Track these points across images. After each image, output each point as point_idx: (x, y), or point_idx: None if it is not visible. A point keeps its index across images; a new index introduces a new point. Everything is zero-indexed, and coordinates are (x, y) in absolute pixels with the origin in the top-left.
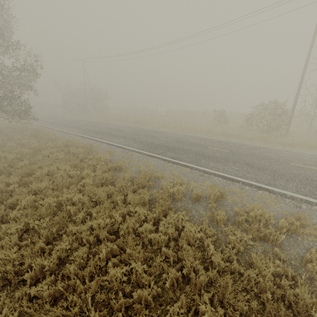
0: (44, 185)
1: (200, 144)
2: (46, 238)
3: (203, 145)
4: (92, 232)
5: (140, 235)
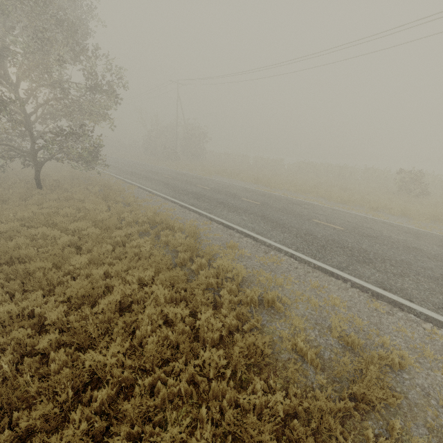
0: (114, 361)
1: (419, 249)
2: None
3: (429, 252)
4: None
5: None
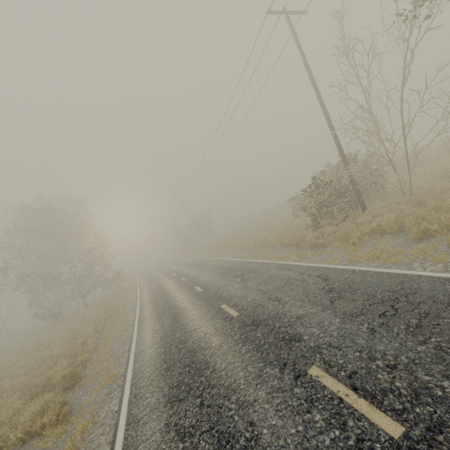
0: (25, 369)
1: (196, 282)
2: None
3: (198, 283)
4: None
5: None
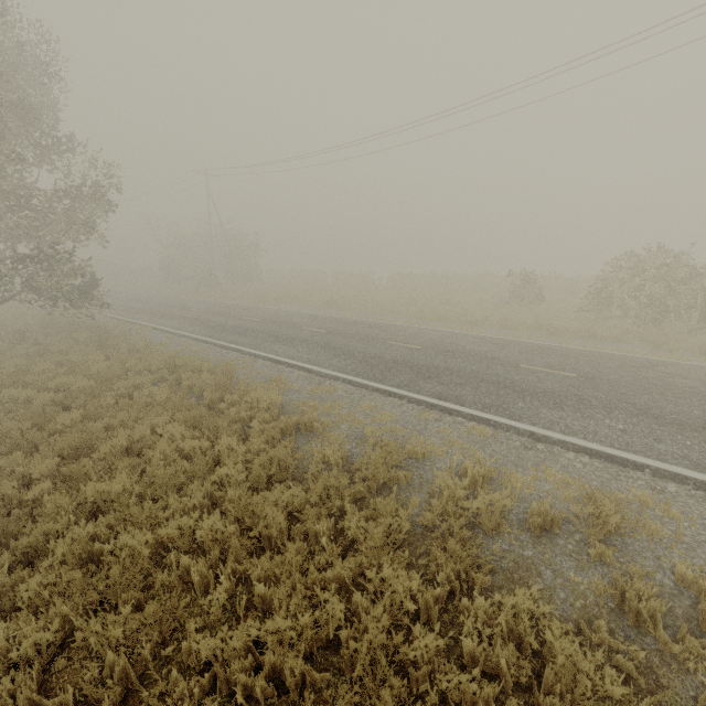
0: (120, 488)
1: (496, 358)
2: (121, 681)
3: (506, 359)
4: (258, 656)
5: (410, 670)
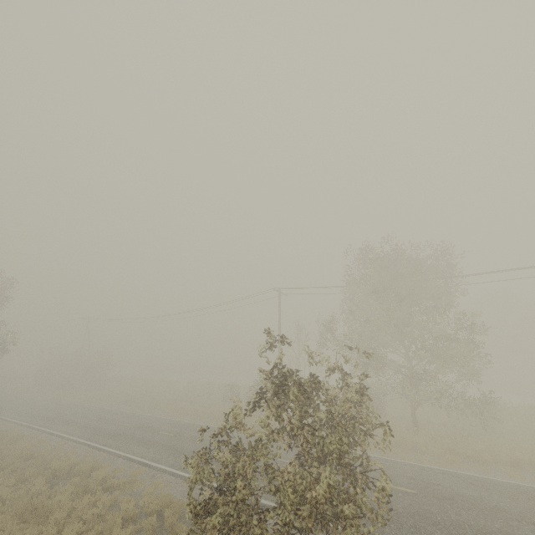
0: None
1: (156, 429)
2: None
3: (159, 429)
4: None
5: None
